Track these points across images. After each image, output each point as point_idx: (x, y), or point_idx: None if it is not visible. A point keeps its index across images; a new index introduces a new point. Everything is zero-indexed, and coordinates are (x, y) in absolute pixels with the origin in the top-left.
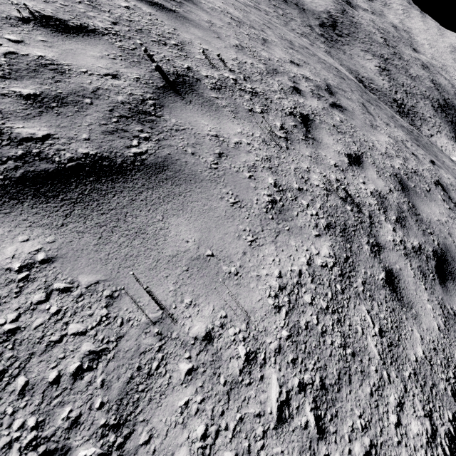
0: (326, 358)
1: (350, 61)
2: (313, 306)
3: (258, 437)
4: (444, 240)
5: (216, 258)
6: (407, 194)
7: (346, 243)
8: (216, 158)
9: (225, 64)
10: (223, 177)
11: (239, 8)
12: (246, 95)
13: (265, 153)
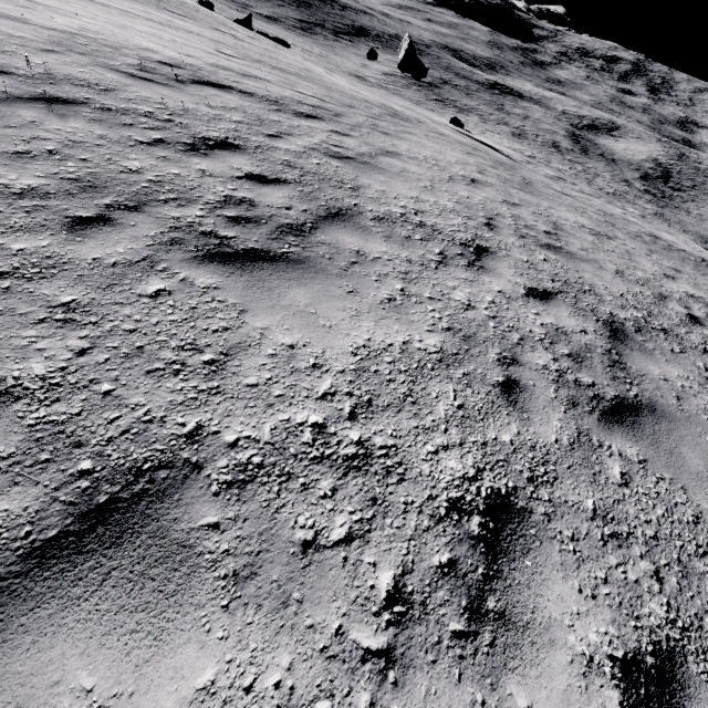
0: None
1: (701, 225)
2: None
3: None
4: None
5: None
6: None
7: None
8: (676, 401)
9: (627, 301)
10: (690, 418)
11: (577, 209)
12: (660, 334)
13: (707, 397)
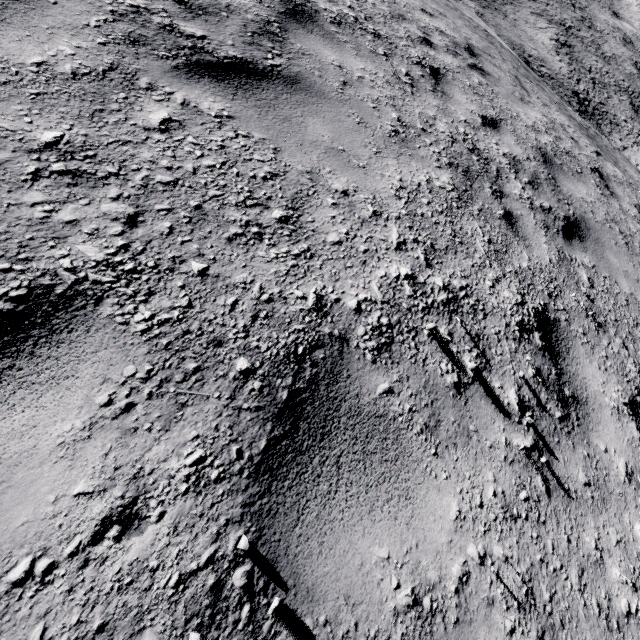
0: (437, 236)
1: (513, 30)
2: (429, 207)
3: (383, 249)
4: (582, 213)
5: (347, 153)
6: (548, 167)
7: (467, 181)
8: (341, 85)
9: None
10: (349, 101)
11: None
12: (368, 36)
13: (389, 92)
